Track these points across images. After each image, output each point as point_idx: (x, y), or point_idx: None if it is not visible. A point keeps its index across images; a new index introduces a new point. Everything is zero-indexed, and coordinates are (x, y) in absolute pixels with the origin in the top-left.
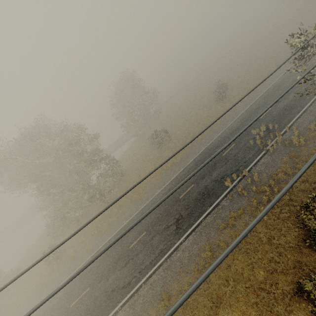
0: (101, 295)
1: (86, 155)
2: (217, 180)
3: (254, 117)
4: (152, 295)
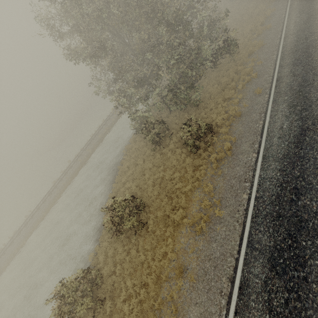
0: None
1: None
2: None
3: None
4: None
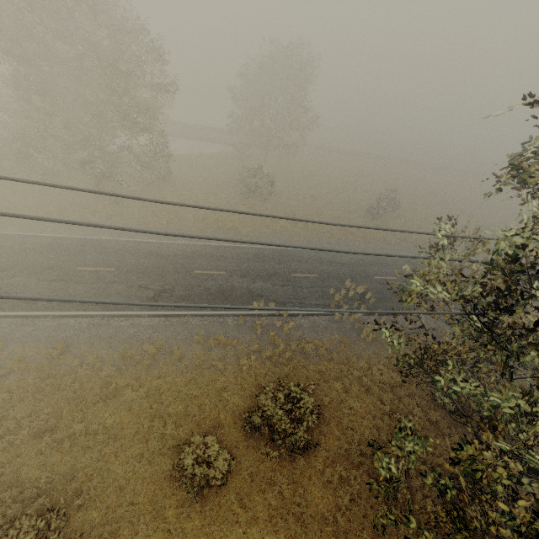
0: None
1: (127, 101)
2: (252, 293)
3: (371, 270)
4: (49, 335)
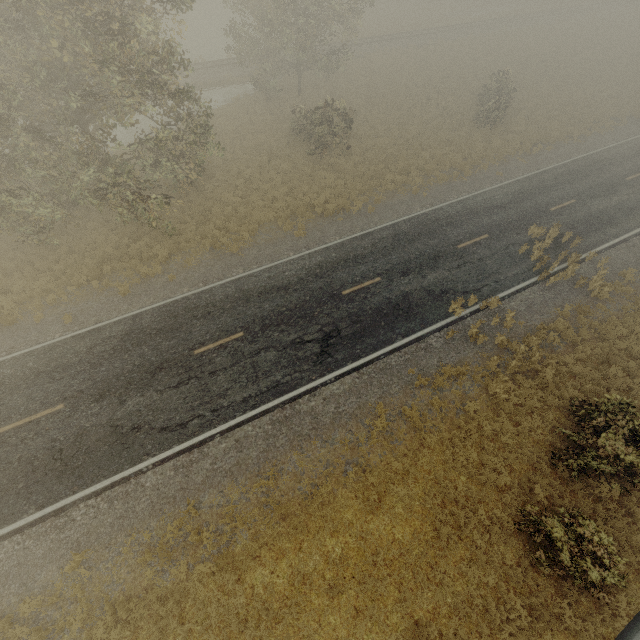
0: (100, 429)
1: (136, 44)
2: (432, 292)
3: (540, 202)
4: (238, 461)
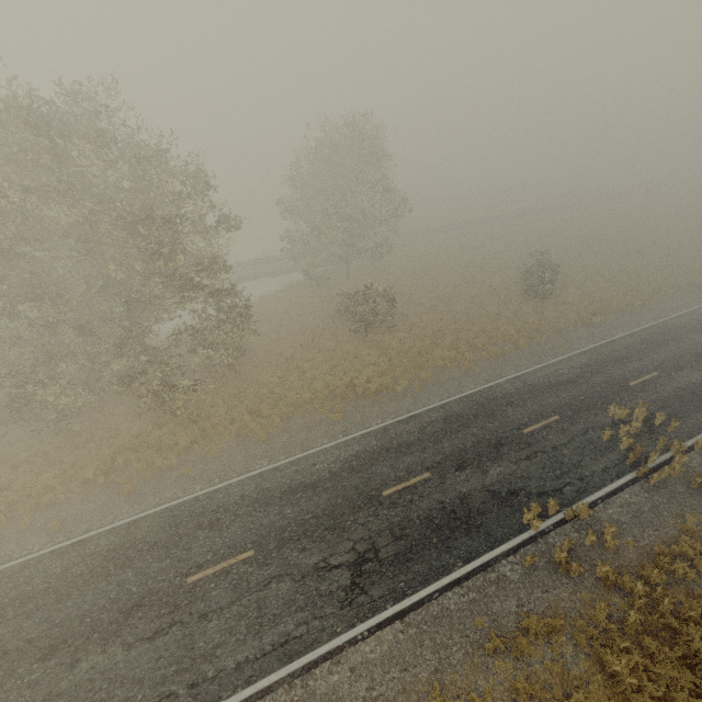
0: None
1: (182, 258)
2: (497, 494)
3: (615, 375)
4: None
